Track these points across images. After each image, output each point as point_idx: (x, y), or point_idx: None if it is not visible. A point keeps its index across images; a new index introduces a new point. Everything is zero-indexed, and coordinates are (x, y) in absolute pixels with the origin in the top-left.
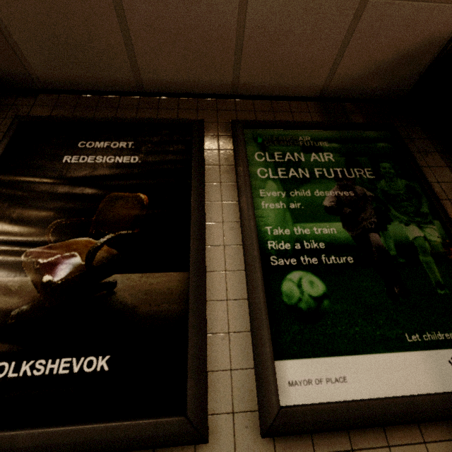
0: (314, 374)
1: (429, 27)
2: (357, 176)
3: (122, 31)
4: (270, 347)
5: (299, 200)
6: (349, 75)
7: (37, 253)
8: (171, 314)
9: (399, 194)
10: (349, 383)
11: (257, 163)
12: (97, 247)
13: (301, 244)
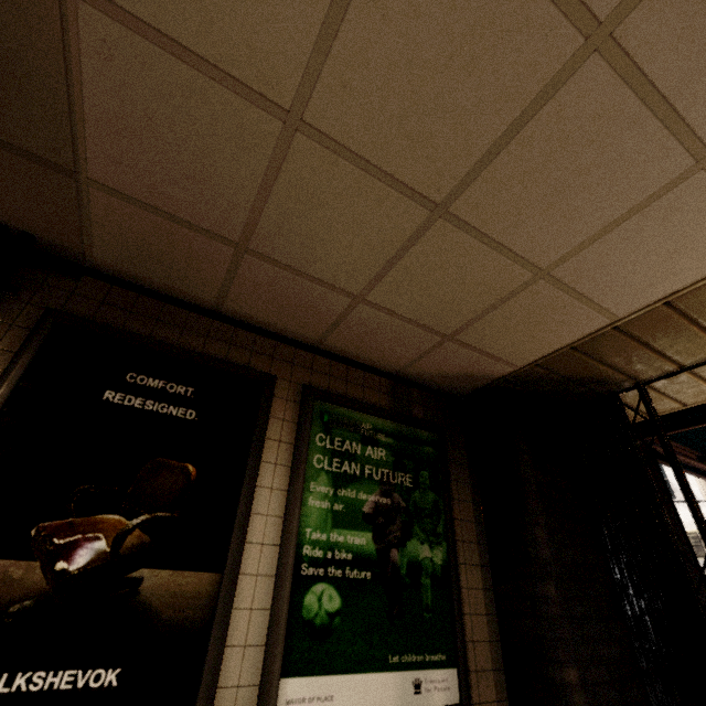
0: (309, 693)
1: (485, 368)
2: (399, 482)
3: (227, 275)
4: (280, 665)
5: (344, 502)
6: (422, 371)
7: (53, 529)
8: (194, 623)
9: (426, 509)
10: (335, 702)
11: (317, 448)
12: (128, 530)
13: (333, 553)
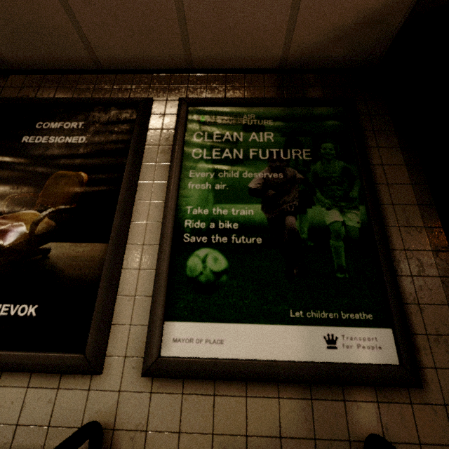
0: (197, 335)
1: None
2: (293, 158)
3: (65, 10)
4: (162, 310)
5: (226, 182)
6: (308, 43)
7: None
8: (89, 278)
9: (331, 177)
10: (225, 345)
11: (194, 143)
12: (40, 219)
13: (216, 224)
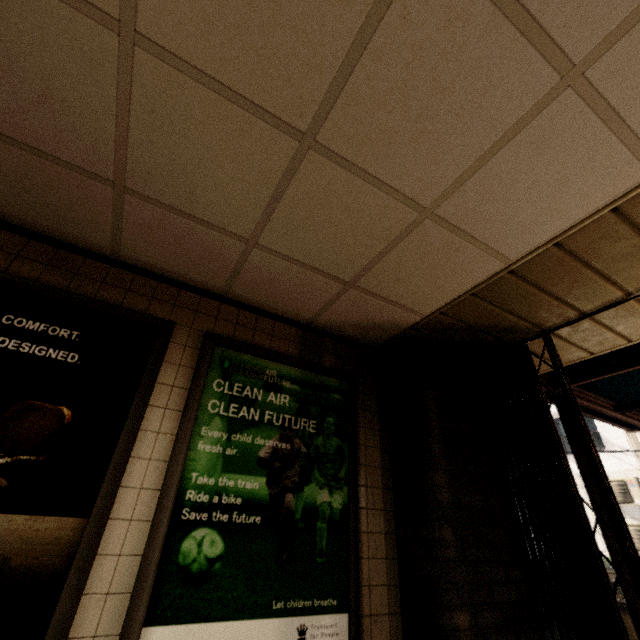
0: None
1: (393, 317)
2: (301, 428)
3: (114, 218)
4: (144, 613)
5: (238, 446)
6: (333, 321)
7: None
8: (49, 570)
9: (328, 454)
10: None
11: (213, 393)
12: None
13: (220, 498)
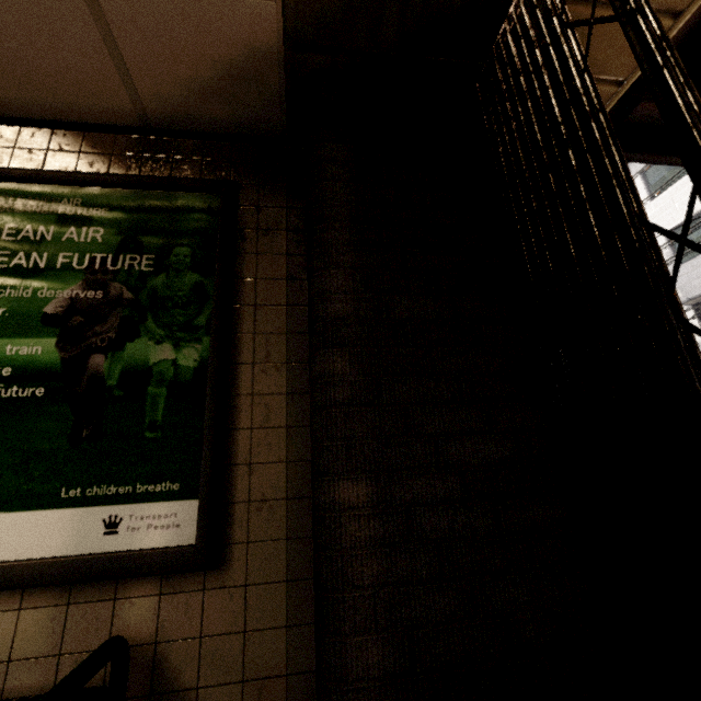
0: None
1: (234, 31)
2: (125, 268)
3: None
4: None
5: (7, 304)
6: (167, 97)
7: None
8: None
9: (176, 297)
10: None
11: None
12: None
13: None
